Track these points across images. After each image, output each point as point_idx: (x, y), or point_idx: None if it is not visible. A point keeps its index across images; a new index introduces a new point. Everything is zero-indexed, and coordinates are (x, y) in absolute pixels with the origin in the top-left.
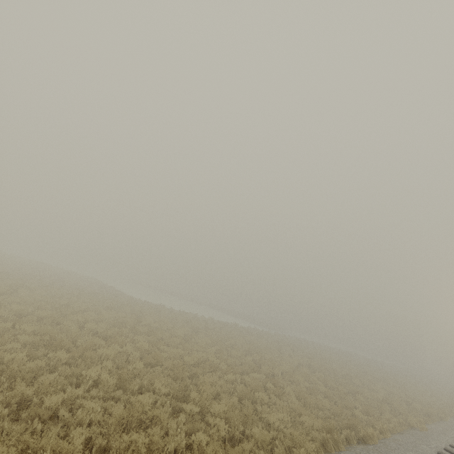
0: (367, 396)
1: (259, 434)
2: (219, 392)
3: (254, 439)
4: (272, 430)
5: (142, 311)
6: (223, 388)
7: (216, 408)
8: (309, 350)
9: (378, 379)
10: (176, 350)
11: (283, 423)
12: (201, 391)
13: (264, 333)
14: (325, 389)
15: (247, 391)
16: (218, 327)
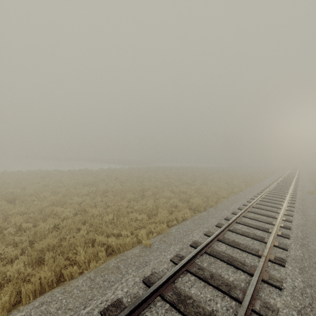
0: (137, 208)
1: None
2: None
3: None
4: None
5: None
6: None
7: None
8: (146, 173)
9: (187, 182)
10: None
11: None
12: None
13: (112, 170)
14: (45, 226)
15: None
16: (39, 177)
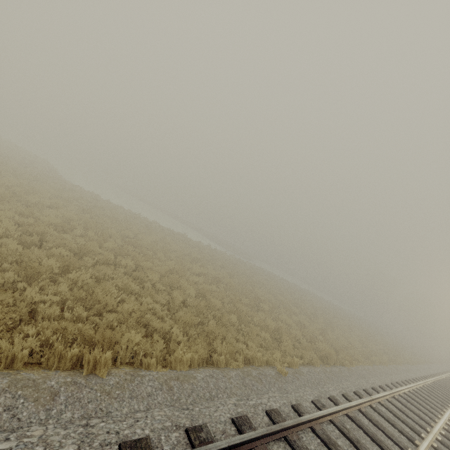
0: (256, 321)
1: None
2: None
3: None
4: None
5: (41, 182)
6: None
7: None
8: (253, 274)
9: (306, 314)
10: None
11: None
12: None
13: (213, 250)
14: (180, 297)
15: None
16: (144, 225)
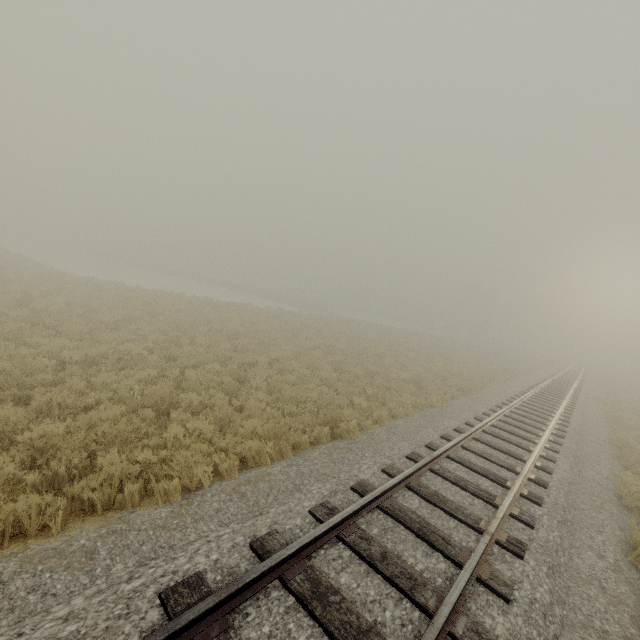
0: (392, 377)
1: (109, 465)
2: (103, 400)
3: (97, 474)
4: (171, 448)
5: (63, 290)
6: (119, 393)
7: (27, 434)
8: (348, 329)
9: (422, 356)
10: (58, 343)
11: (201, 434)
12: (33, 405)
13: (291, 313)
14: (329, 375)
15: (157, 394)
16: (209, 308)
